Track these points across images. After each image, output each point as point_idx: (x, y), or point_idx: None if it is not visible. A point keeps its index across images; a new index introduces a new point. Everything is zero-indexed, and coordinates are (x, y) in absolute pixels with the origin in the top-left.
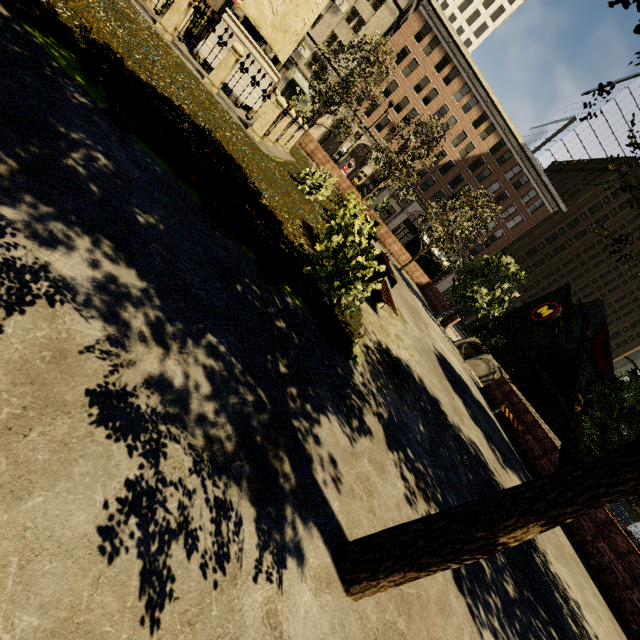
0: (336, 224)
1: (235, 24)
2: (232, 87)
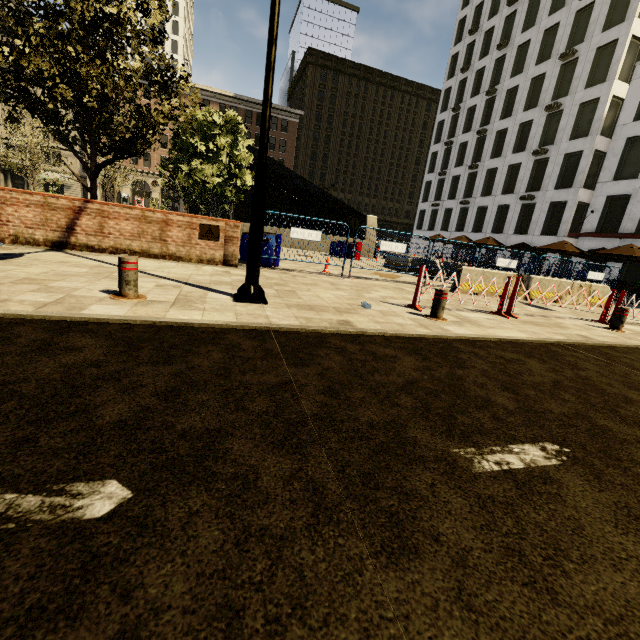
0: None
1: None
2: None
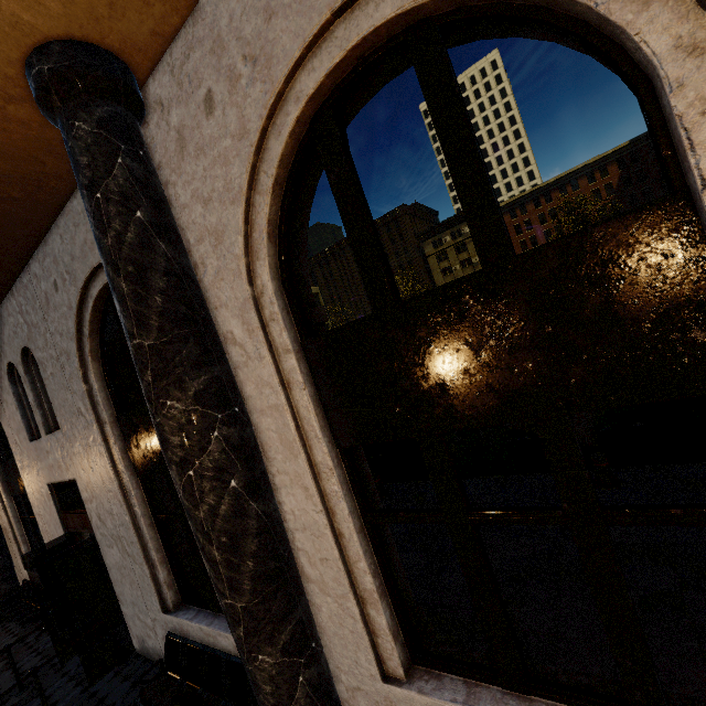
0: None
1: None
2: None
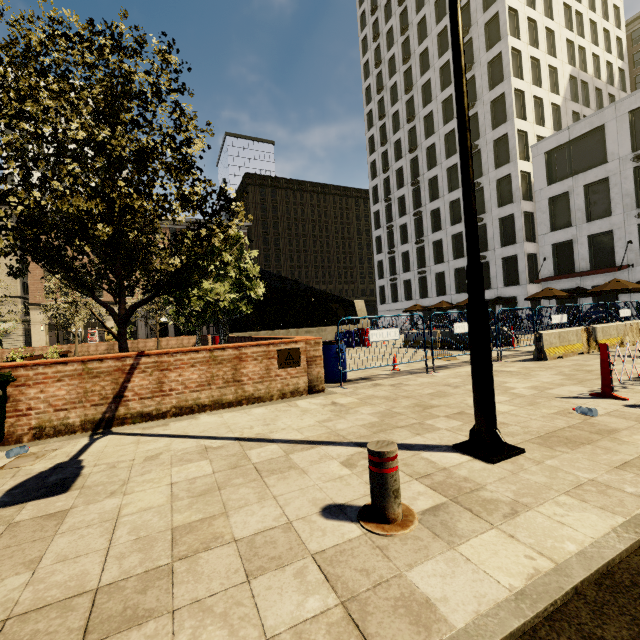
0: None
1: None
2: None
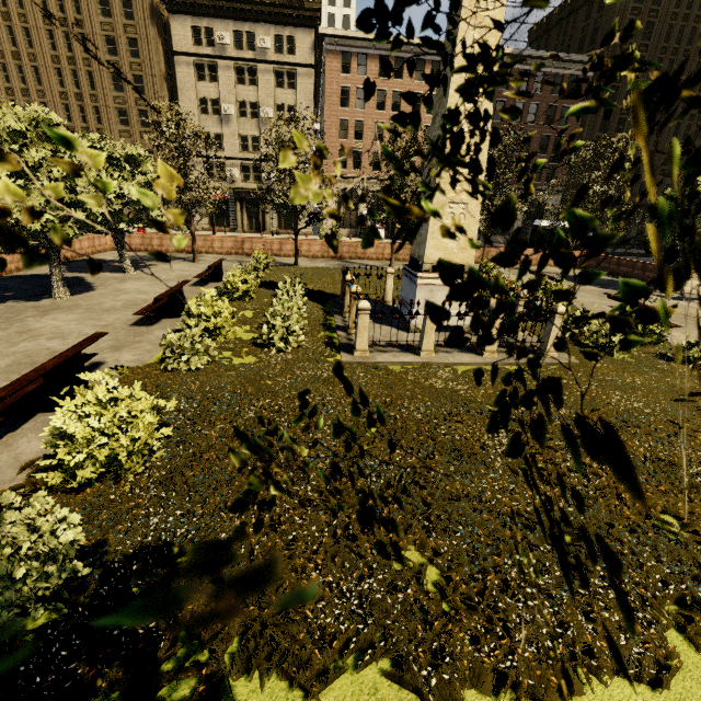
0: (689, 356)
1: (430, 278)
2: (458, 323)
